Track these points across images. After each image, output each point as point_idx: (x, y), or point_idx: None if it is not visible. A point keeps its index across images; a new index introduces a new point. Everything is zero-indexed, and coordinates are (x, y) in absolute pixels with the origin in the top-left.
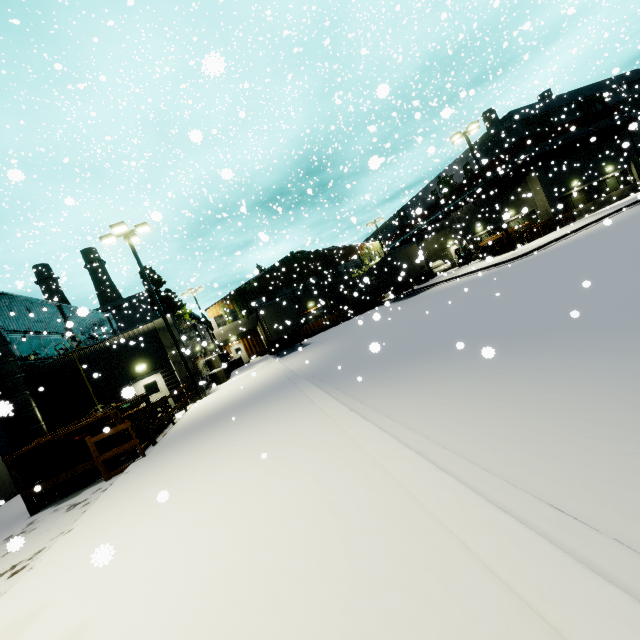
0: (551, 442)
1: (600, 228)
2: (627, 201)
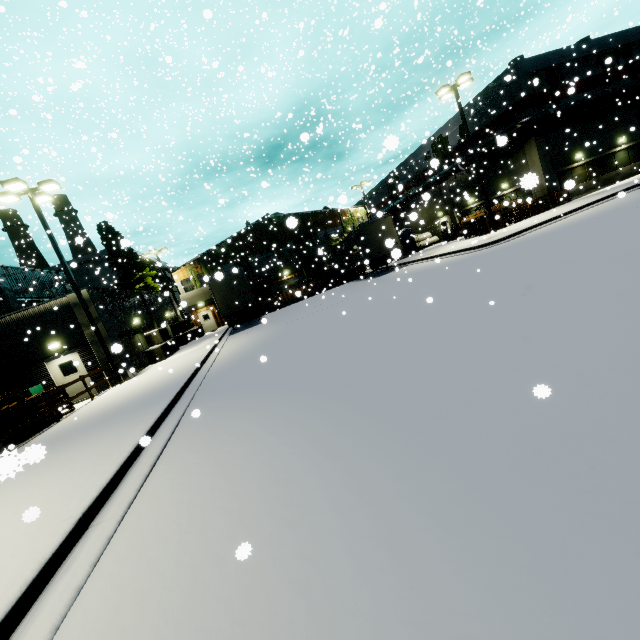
0: None
1: (583, 217)
2: (630, 182)
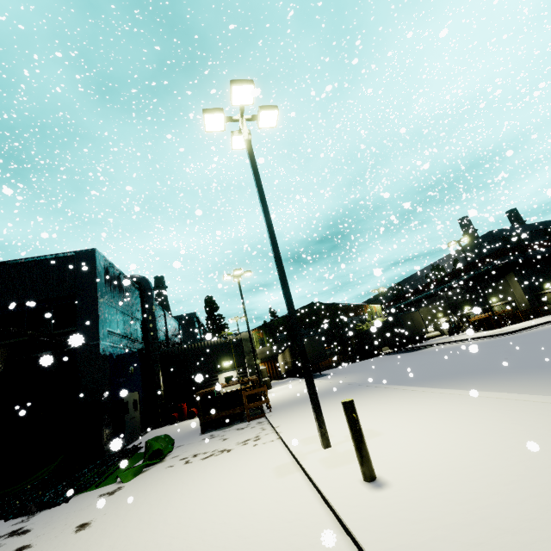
0: None
1: None
2: None
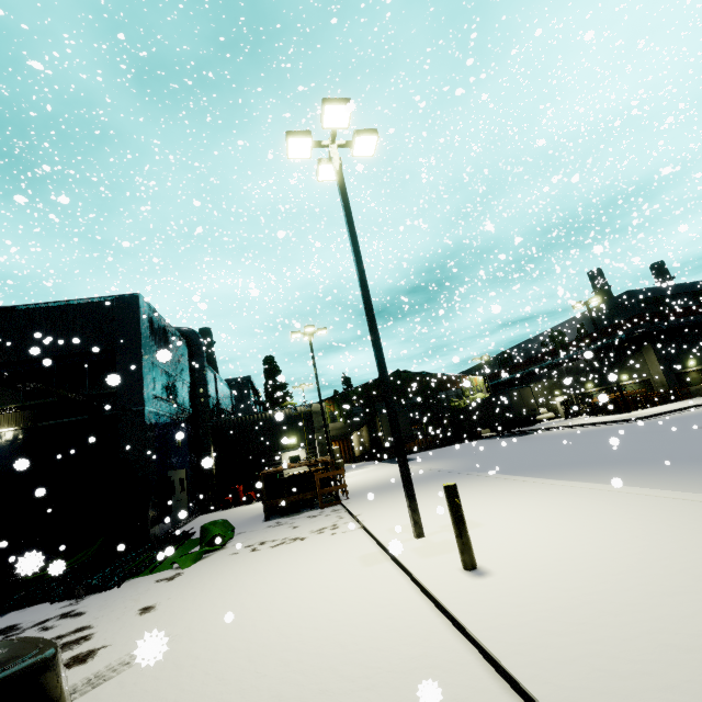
0: (679, 489)
1: None
2: None
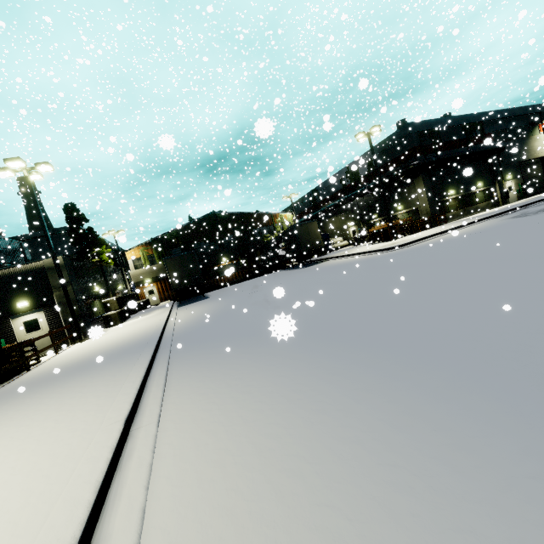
0: None
1: (461, 234)
2: (488, 213)
